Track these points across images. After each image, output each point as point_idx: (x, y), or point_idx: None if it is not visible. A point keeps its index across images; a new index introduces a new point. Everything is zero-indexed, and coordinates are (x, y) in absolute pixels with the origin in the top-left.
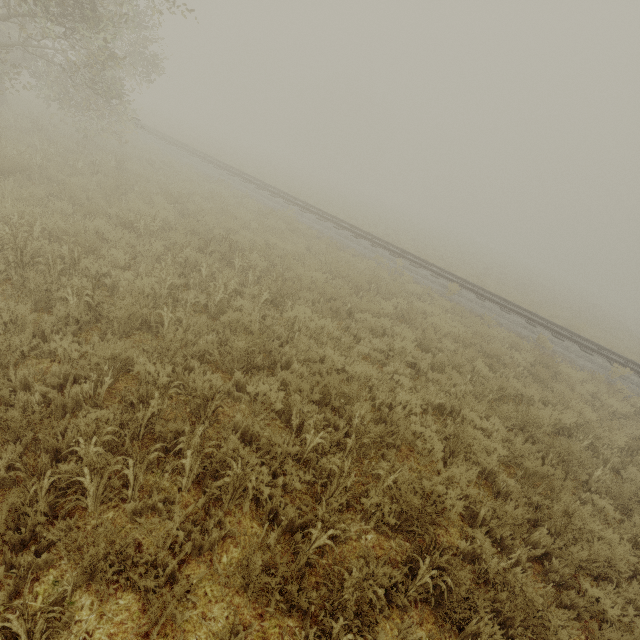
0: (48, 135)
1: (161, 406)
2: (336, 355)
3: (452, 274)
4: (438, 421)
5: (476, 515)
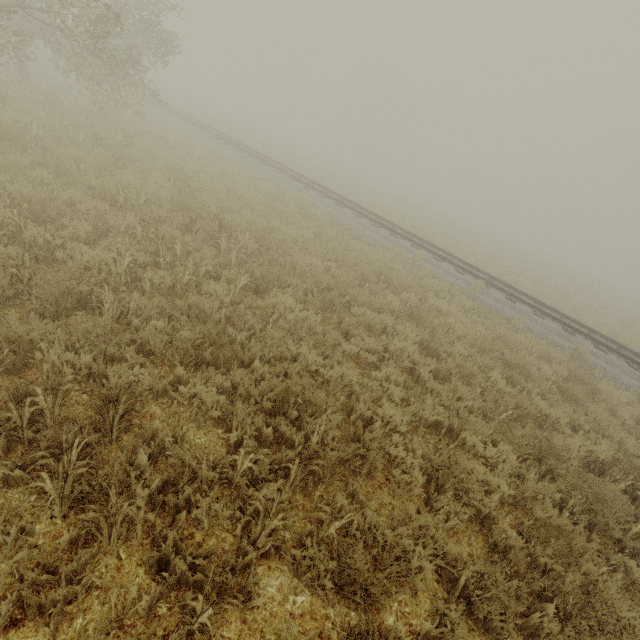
0: (62, 109)
1: (40, 406)
2: (311, 354)
3: (481, 270)
4: (432, 442)
5: (457, 578)
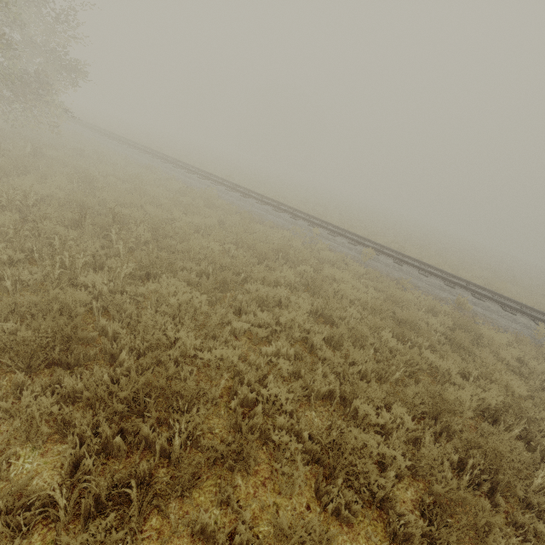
0: None
1: None
2: (190, 337)
3: (371, 241)
4: (326, 414)
5: None
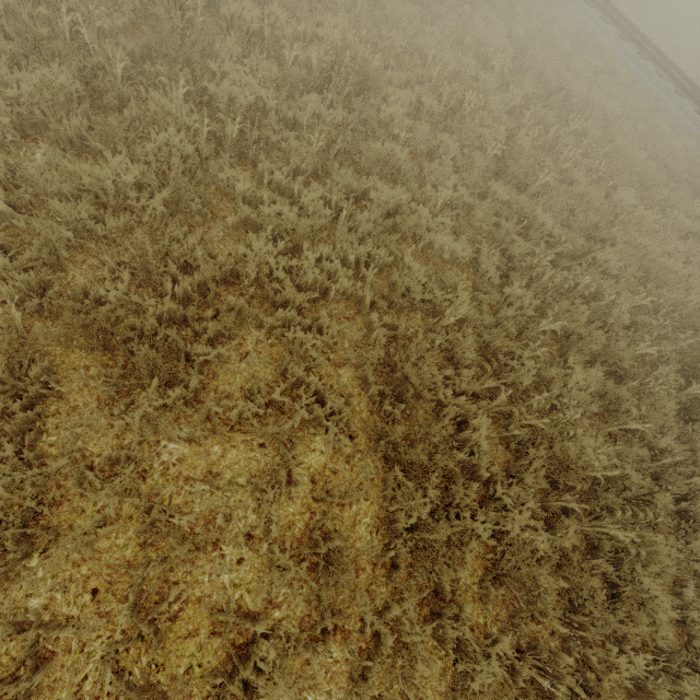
0: None
1: (565, 250)
2: (653, 247)
3: None
4: None
5: None
